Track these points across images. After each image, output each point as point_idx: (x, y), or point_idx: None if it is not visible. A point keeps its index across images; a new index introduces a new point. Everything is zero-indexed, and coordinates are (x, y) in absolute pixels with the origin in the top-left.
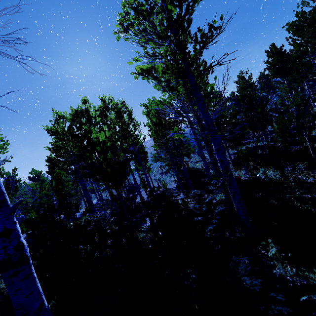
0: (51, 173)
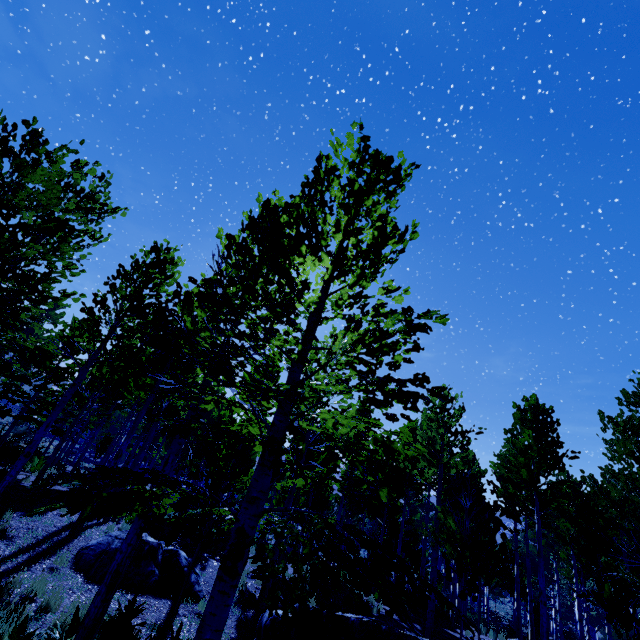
0: None
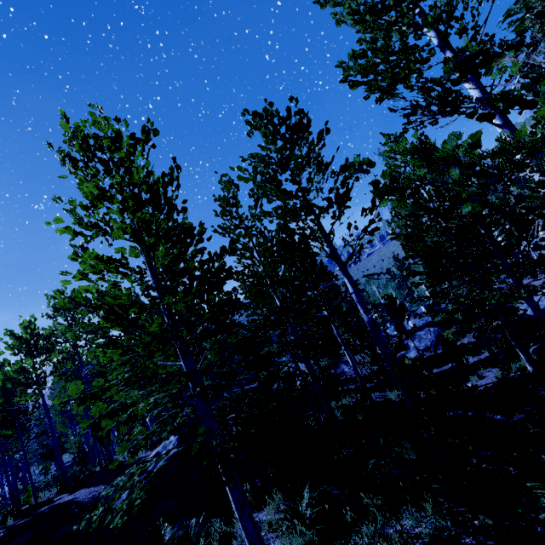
0: None
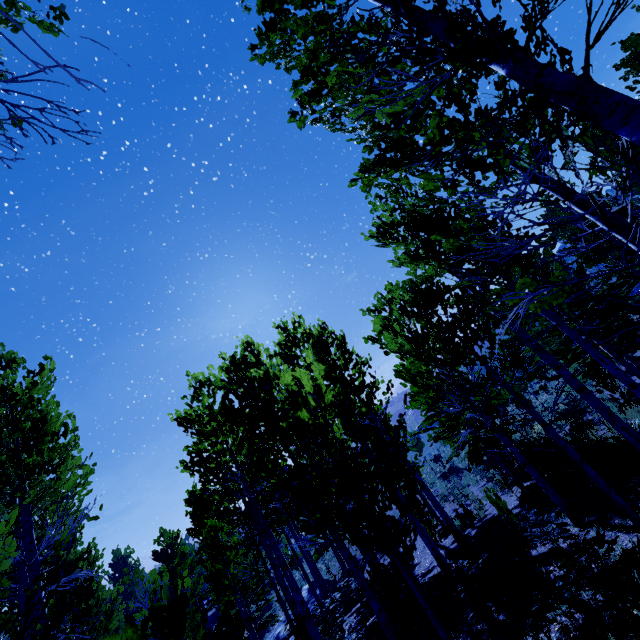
0: (198, 530)
